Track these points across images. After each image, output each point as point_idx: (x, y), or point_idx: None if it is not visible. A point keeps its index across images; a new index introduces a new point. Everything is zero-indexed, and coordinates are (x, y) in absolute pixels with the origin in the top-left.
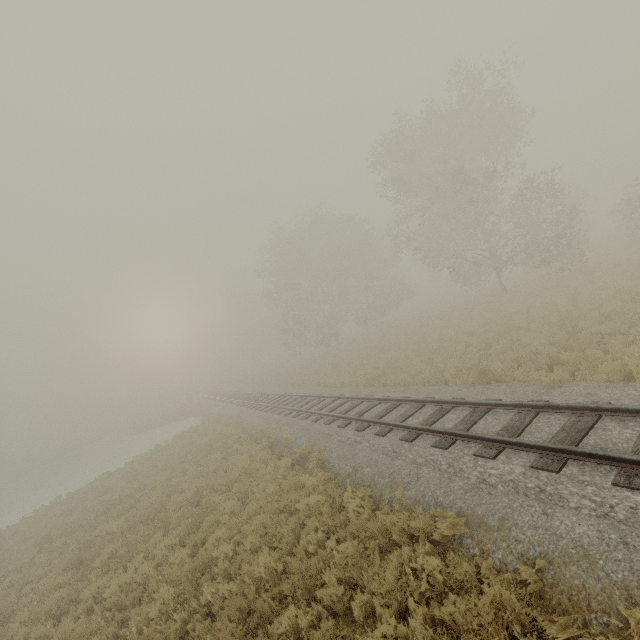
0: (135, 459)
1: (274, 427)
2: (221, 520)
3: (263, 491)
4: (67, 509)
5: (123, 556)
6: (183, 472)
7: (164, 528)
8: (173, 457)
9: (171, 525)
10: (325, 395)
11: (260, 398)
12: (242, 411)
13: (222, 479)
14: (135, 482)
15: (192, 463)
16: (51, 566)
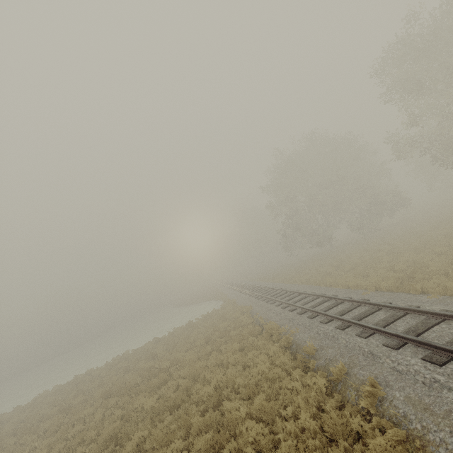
0: (175, 330)
1: (288, 325)
2: (245, 451)
3: (292, 415)
4: (127, 366)
5: (148, 450)
6: (206, 354)
7: (186, 428)
8: (199, 336)
9: (192, 428)
10: (343, 298)
11: (268, 291)
12: (253, 302)
13: (241, 378)
14: (171, 354)
15: (214, 347)
16: (102, 426)
